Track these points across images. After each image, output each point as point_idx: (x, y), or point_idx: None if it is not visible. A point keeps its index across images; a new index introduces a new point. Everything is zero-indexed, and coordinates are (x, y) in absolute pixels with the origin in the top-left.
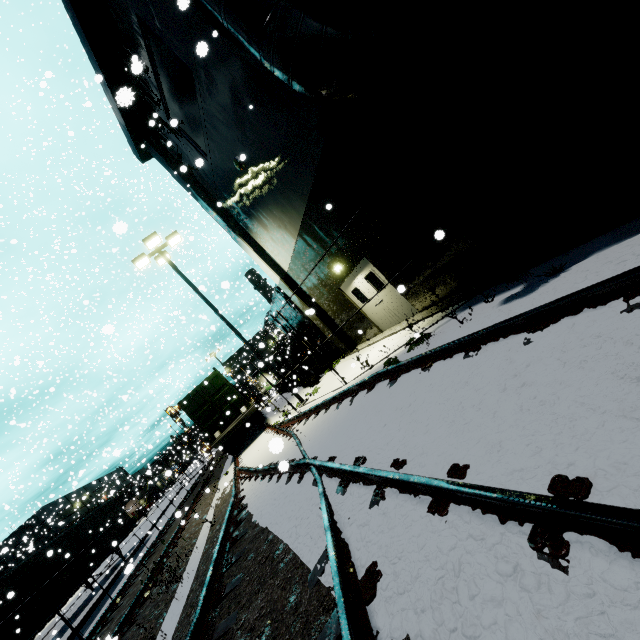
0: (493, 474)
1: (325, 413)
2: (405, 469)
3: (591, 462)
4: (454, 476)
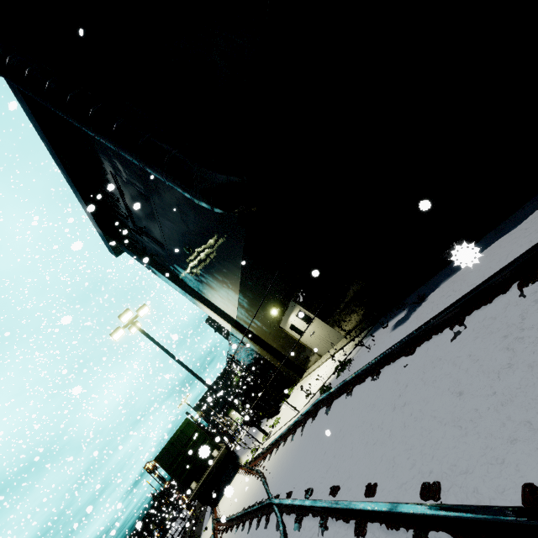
0: (390, 489)
1: (284, 446)
2: (339, 495)
3: (440, 467)
4: (368, 495)
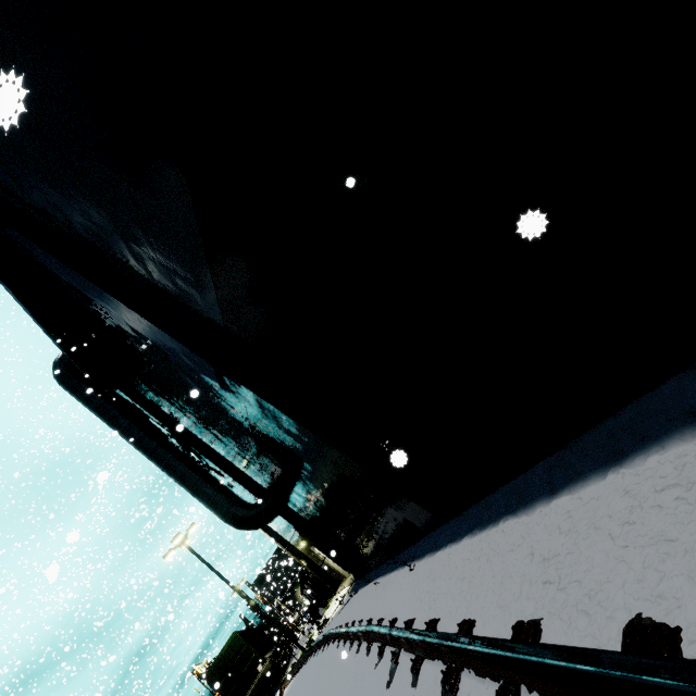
0: None
1: (294, 676)
2: None
3: None
4: None
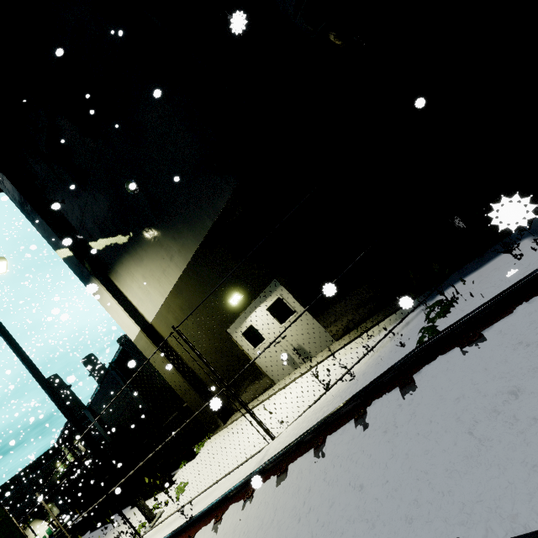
0: None
1: (283, 481)
2: None
3: None
4: None
